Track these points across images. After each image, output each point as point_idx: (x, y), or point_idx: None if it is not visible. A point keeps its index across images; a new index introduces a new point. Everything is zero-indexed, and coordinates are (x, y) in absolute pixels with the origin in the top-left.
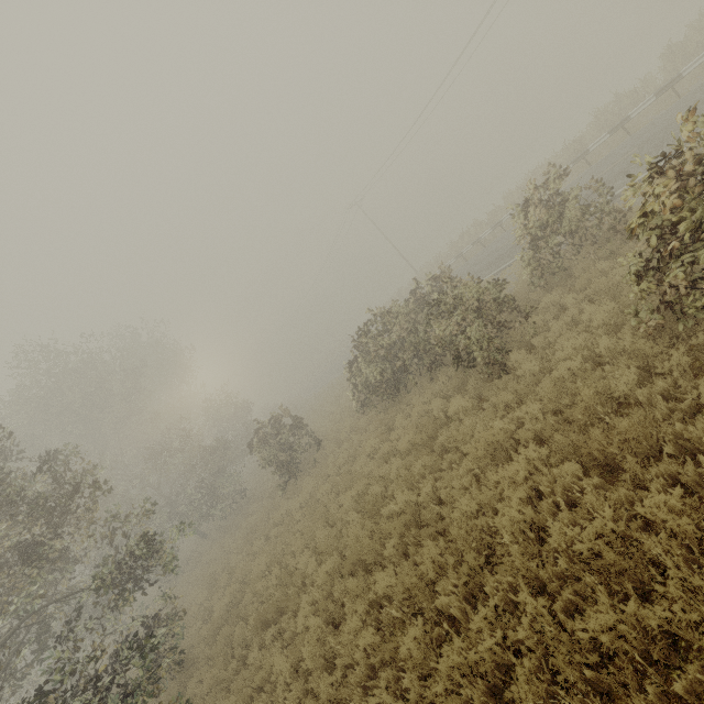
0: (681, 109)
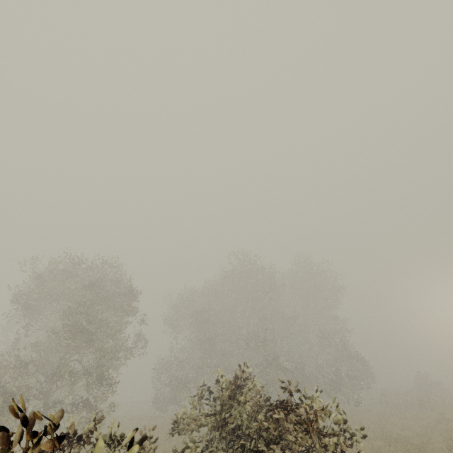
0: None
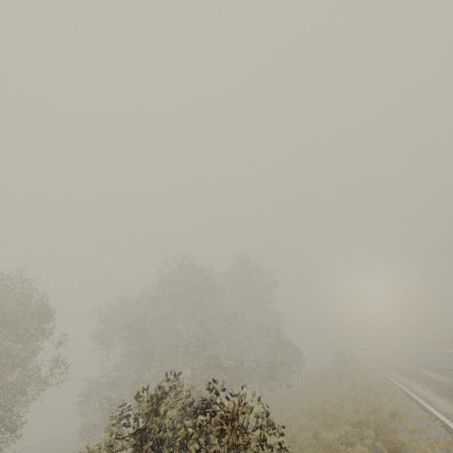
0: None
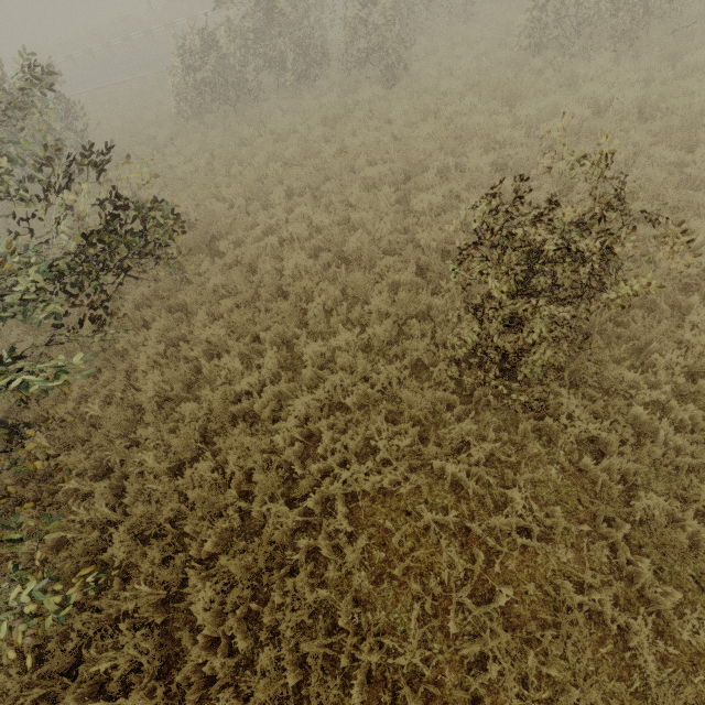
0: None
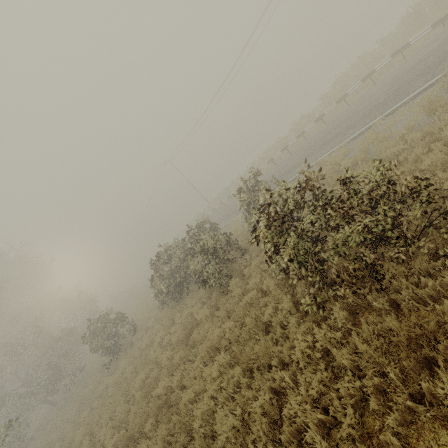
0: (323, 133)
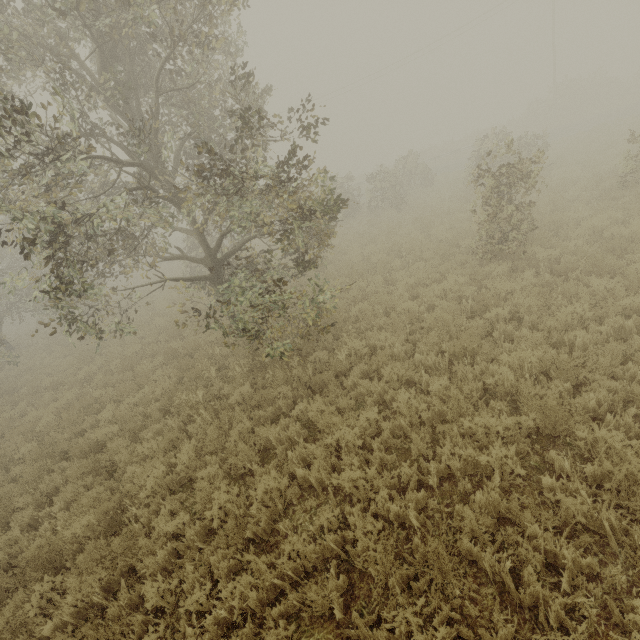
0: None
